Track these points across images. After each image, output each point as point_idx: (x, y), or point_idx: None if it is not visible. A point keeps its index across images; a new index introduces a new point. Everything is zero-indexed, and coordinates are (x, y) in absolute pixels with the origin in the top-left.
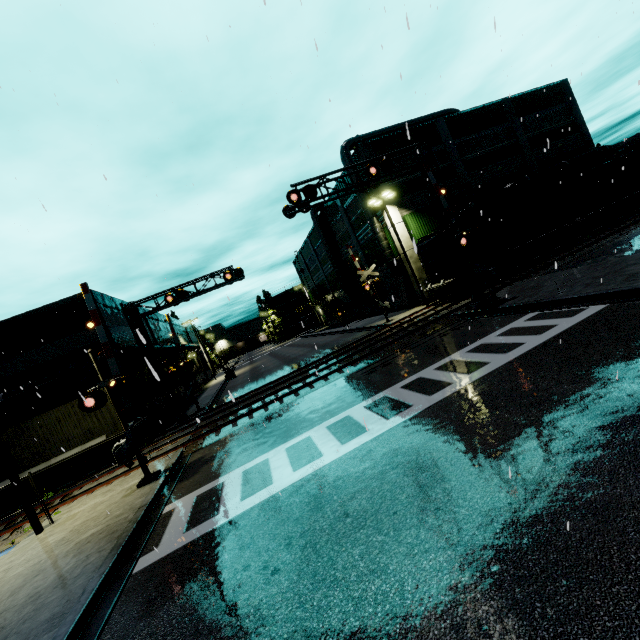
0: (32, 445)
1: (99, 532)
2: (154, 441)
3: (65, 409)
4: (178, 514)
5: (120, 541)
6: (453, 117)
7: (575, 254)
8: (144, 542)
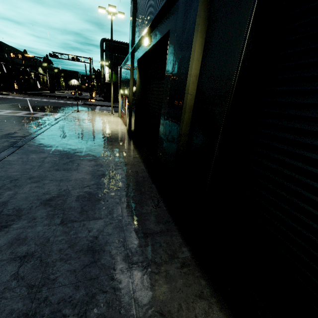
0: None
1: None
2: (7, 91)
3: None
4: (0, 96)
5: None
6: None
7: None
8: None
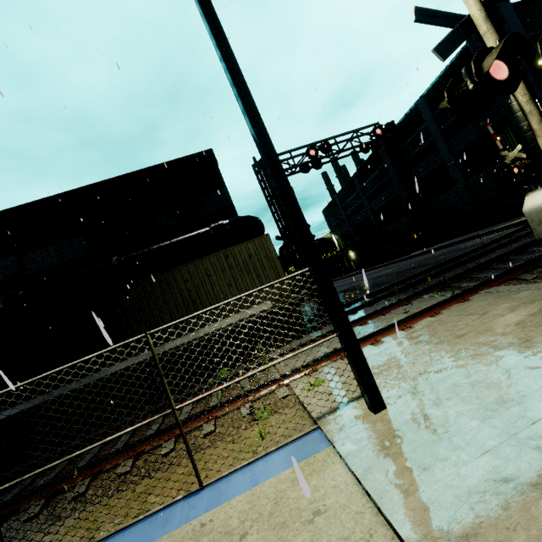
0: (173, 307)
1: None
2: None
3: (216, 259)
4: None
5: None
6: None
7: None
8: None
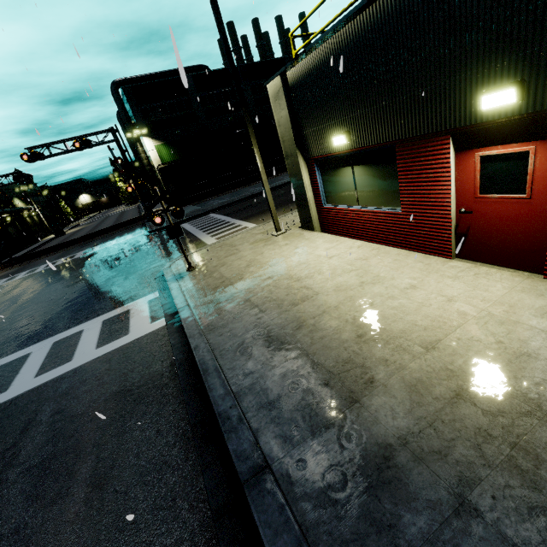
0: None
1: None
2: None
3: None
4: None
5: None
6: (199, 74)
7: (224, 193)
8: None
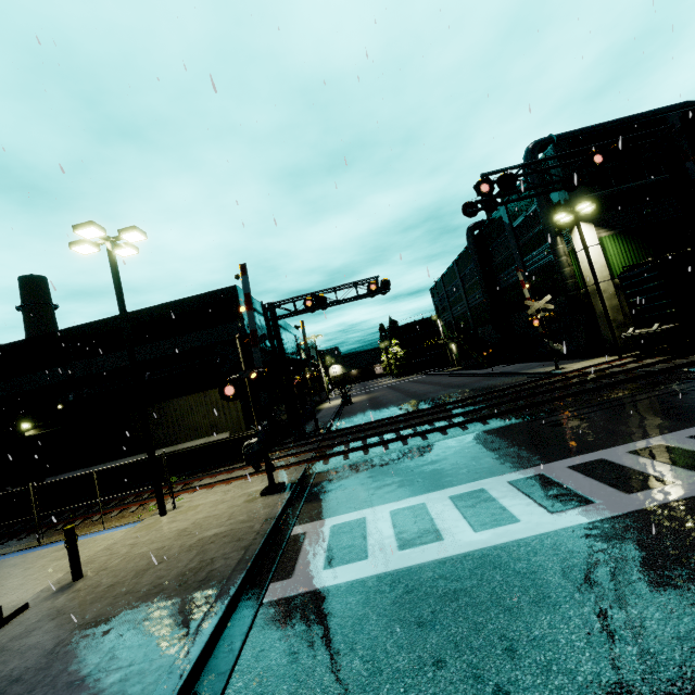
0: (165, 426)
1: (223, 534)
2: (273, 450)
3: (198, 398)
4: (312, 541)
5: (248, 554)
6: None
7: None
8: (274, 564)
